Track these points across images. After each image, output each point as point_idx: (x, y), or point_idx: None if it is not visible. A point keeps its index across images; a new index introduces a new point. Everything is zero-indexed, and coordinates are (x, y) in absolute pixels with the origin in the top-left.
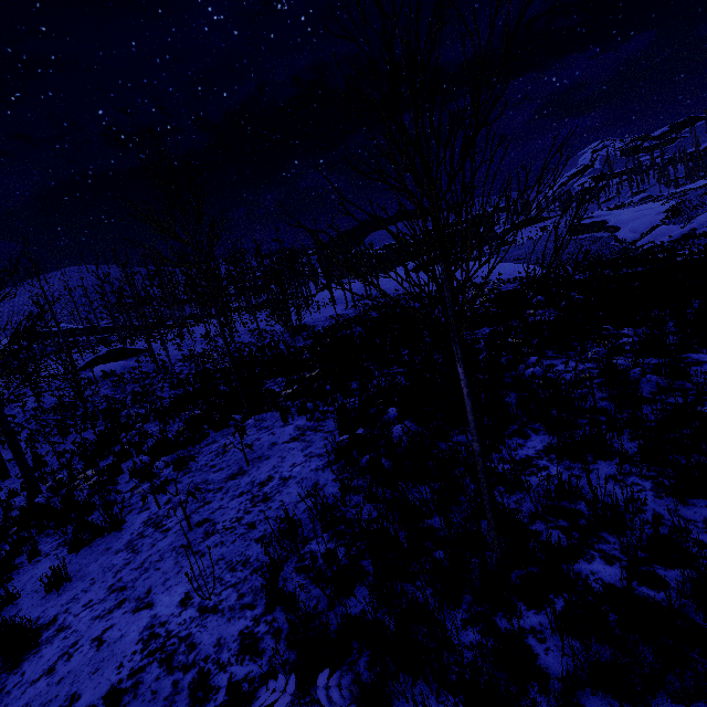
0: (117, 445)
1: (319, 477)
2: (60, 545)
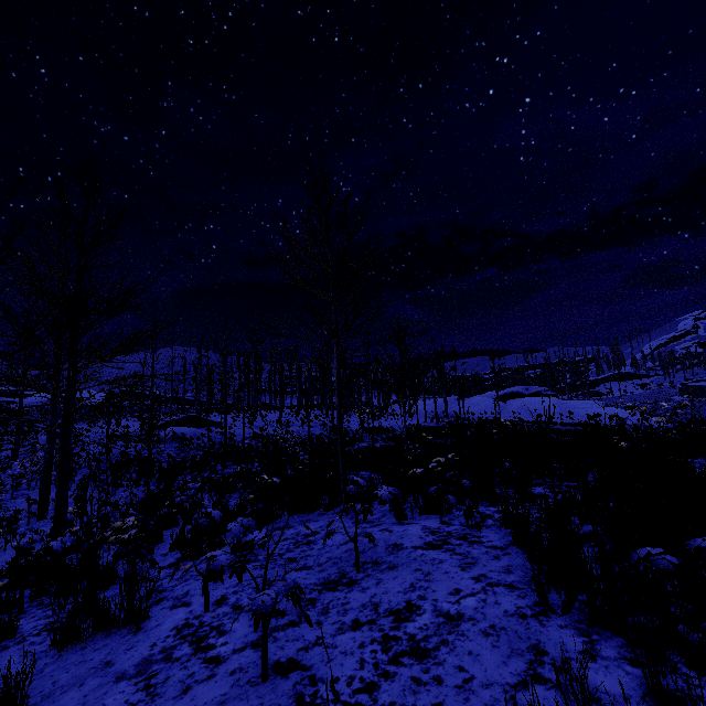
0: (163, 509)
1: (539, 635)
2: (46, 627)
